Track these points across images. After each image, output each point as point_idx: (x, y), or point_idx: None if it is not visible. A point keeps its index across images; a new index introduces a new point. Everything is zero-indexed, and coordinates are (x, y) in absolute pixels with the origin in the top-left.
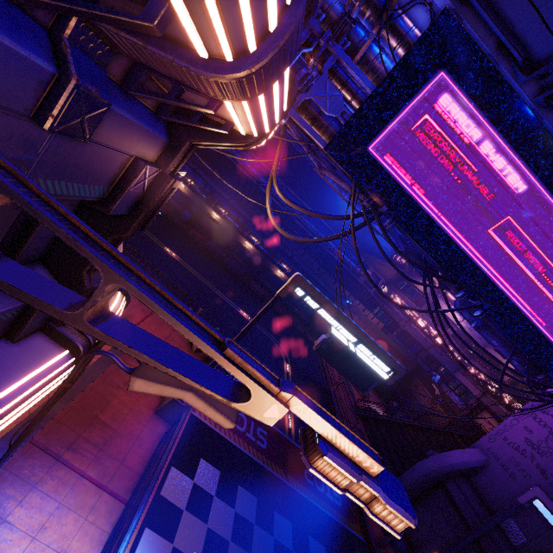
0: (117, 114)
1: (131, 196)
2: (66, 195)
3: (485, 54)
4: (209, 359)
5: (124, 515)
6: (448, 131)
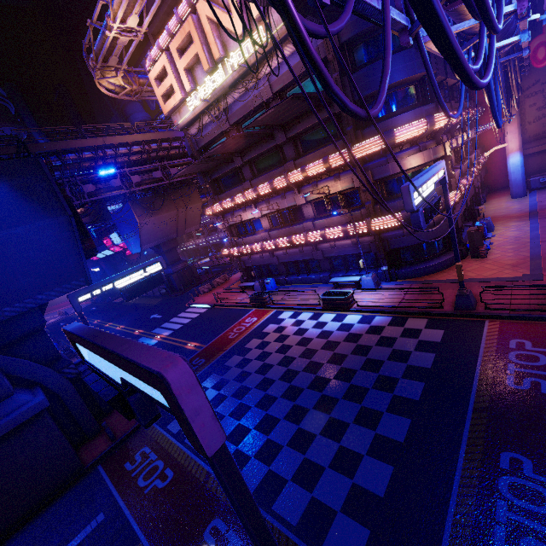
0: (342, 175)
1: (357, 182)
2: (347, 188)
3: None
4: None
5: (392, 307)
6: None
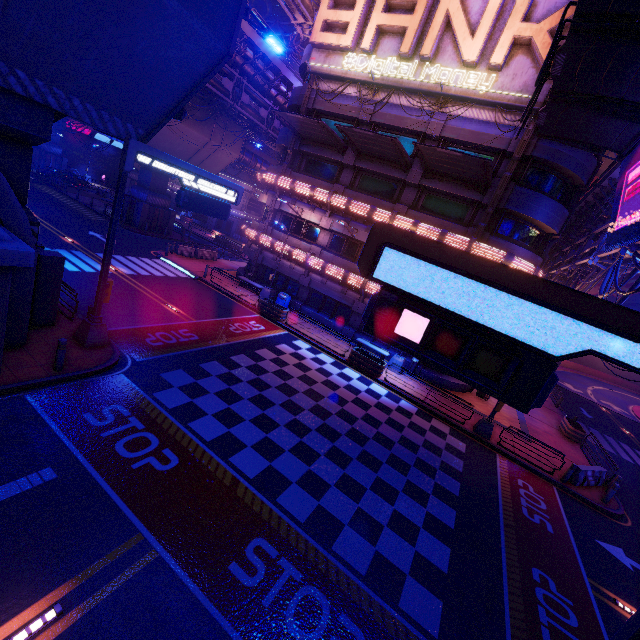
0: None
1: None
2: None
3: (634, 149)
4: (577, 492)
5: (419, 399)
6: (634, 182)
